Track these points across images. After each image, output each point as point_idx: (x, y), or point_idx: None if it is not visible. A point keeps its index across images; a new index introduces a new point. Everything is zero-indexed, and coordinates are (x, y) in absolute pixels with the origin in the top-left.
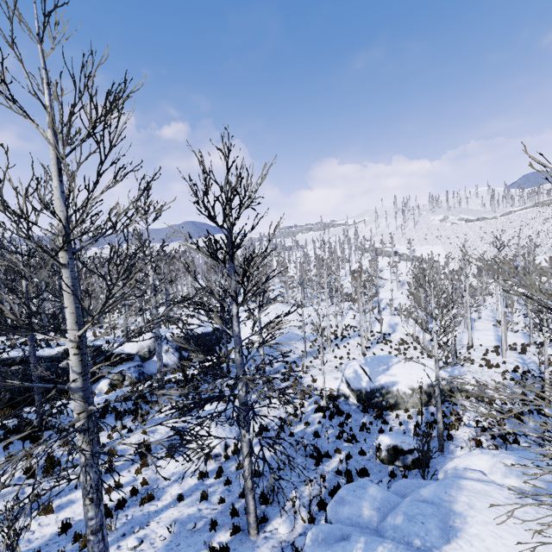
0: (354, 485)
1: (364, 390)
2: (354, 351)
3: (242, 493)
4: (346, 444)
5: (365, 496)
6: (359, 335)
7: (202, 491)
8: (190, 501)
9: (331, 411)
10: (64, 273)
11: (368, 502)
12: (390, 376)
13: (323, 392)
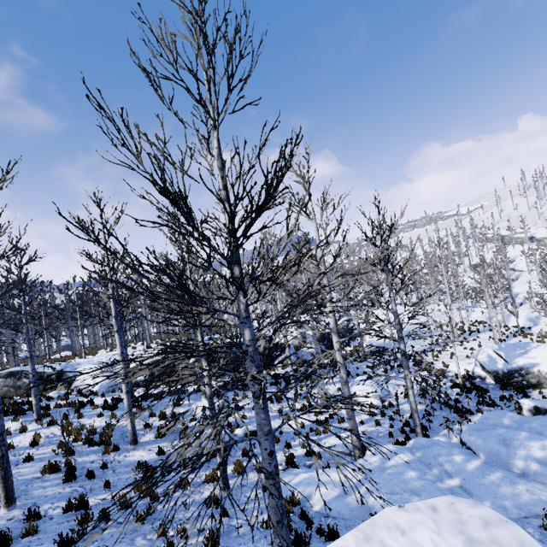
0: (496, 412)
1: (500, 371)
2: (485, 343)
3: (405, 423)
4: (486, 408)
5: (505, 416)
6: (490, 329)
7: (376, 419)
8: (368, 425)
9: (468, 386)
10: (325, 280)
11: (508, 418)
12: (528, 358)
13: (458, 371)
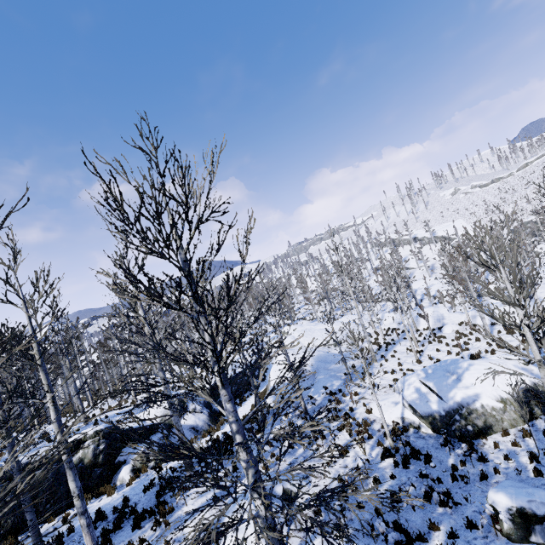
0: None
1: (437, 414)
2: (405, 359)
3: None
4: (440, 509)
5: None
6: (404, 337)
7: None
8: None
9: (403, 456)
10: None
11: None
12: (465, 389)
13: (385, 428)
